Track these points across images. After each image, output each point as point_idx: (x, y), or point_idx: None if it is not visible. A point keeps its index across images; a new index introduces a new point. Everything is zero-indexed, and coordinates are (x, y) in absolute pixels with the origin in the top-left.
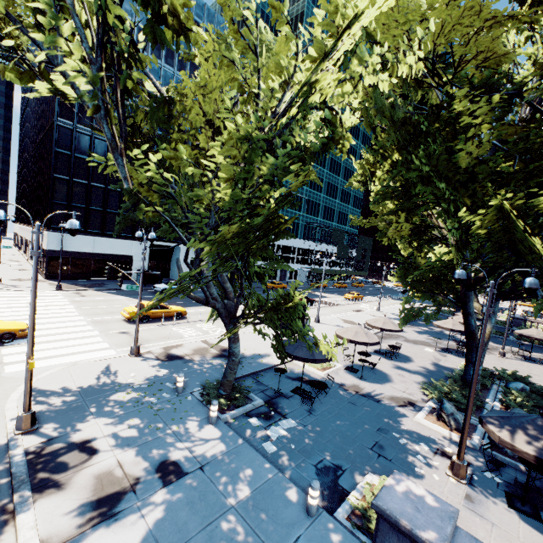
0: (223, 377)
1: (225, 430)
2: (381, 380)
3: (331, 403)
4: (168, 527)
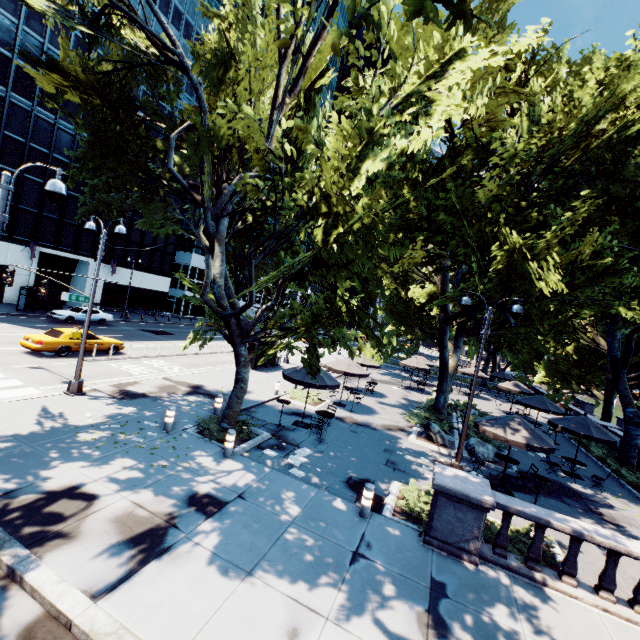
0: (227, 409)
1: (245, 462)
2: (369, 412)
3: (335, 432)
4: (236, 549)
